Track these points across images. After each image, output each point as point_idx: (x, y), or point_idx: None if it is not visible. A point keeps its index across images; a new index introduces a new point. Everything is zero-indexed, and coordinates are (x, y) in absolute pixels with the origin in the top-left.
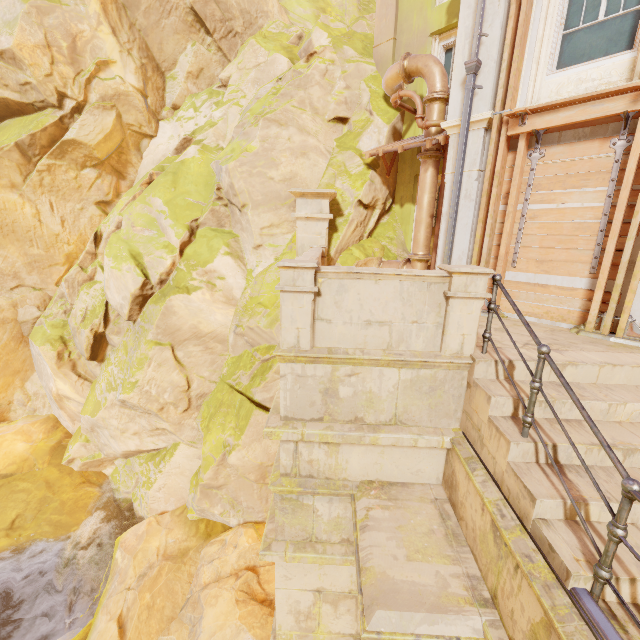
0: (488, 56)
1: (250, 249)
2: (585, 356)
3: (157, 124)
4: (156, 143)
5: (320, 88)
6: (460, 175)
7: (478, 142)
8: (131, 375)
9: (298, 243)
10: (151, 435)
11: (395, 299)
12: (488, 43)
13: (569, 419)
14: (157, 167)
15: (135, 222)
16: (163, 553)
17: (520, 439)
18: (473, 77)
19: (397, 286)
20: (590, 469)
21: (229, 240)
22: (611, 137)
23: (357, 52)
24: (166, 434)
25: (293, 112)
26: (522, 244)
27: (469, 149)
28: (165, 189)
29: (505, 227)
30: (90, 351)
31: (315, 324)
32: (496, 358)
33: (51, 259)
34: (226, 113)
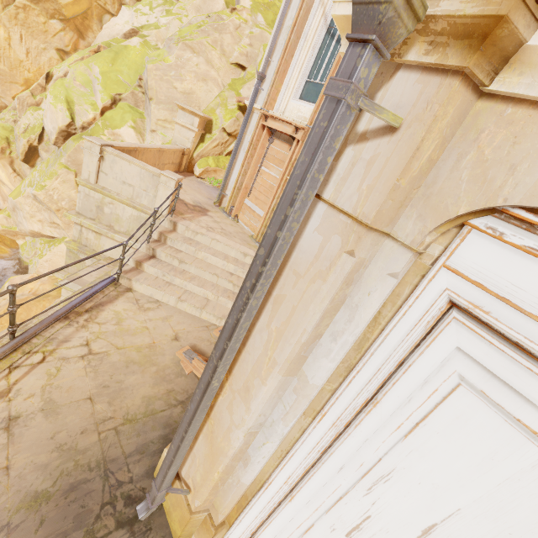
0: (270, 74)
1: (149, 131)
2: (215, 236)
3: (120, 7)
4: (115, 21)
5: (231, 37)
6: (240, 135)
7: (255, 121)
8: (43, 180)
9: (173, 139)
10: (50, 226)
11: (137, 176)
12: (272, 66)
13: (180, 250)
14: (106, 43)
15: (77, 77)
16: (34, 292)
17: (144, 243)
18: (259, 82)
19: (139, 170)
20: (164, 262)
21: (137, 118)
22: (292, 146)
23: (266, 22)
24: (60, 229)
25: (206, 46)
26: (254, 186)
27: (252, 123)
28: (105, 62)
29: (248, 173)
30: (24, 156)
31: (100, 173)
32: (172, 219)
33: (13, 77)
34: (170, 23)
